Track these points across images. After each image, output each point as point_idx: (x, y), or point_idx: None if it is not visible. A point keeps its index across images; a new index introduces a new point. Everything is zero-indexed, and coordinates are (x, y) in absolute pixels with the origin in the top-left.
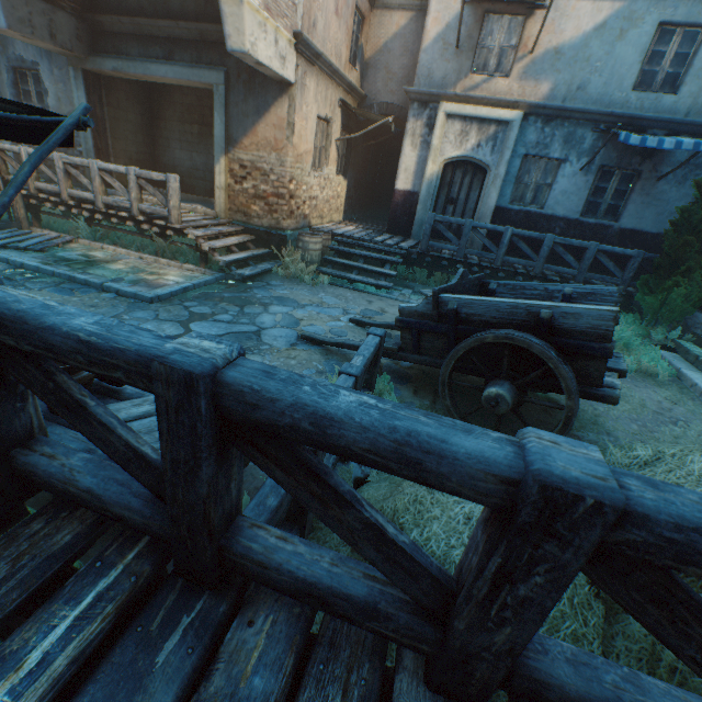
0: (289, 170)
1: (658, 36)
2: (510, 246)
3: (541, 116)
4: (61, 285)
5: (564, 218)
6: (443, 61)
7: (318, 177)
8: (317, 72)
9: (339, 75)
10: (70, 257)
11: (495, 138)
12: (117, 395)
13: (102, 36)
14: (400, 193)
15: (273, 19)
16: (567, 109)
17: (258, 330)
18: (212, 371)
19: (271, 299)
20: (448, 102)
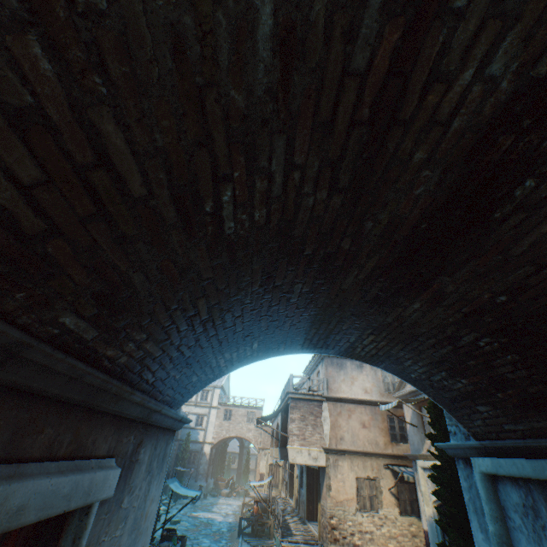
0: (328, 510)
1: None
2: None
3: None
4: None
5: None
6: (414, 434)
7: (368, 515)
8: (350, 456)
9: (371, 452)
10: None
11: None
12: None
13: None
14: (426, 532)
15: (307, 446)
16: None
17: None
18: None
19: None
20: (421, 458)
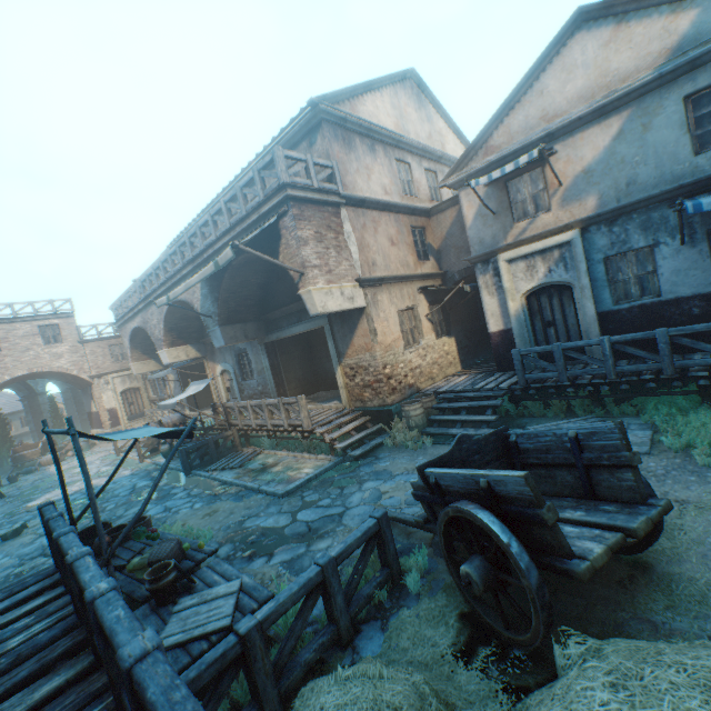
0: (379, 361)
1: (692, 105)
2: (641, 344)
3: (601, 222)
4: (239, 493)
5: (695, 296)
6: (487, 228)
7: (415, 350)
8: (387, 287)
9: (408, 277)
10: (254, 467)
11: (562, 259)
12: (192, 590)
13: (270, 323)
14: (495, 334)
15: (336, 283)
16: (624, 205)
17: (343, 511)
18: (92, 600)
19: (370, 475)
20: (504, 252)
